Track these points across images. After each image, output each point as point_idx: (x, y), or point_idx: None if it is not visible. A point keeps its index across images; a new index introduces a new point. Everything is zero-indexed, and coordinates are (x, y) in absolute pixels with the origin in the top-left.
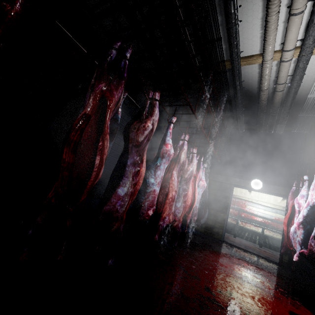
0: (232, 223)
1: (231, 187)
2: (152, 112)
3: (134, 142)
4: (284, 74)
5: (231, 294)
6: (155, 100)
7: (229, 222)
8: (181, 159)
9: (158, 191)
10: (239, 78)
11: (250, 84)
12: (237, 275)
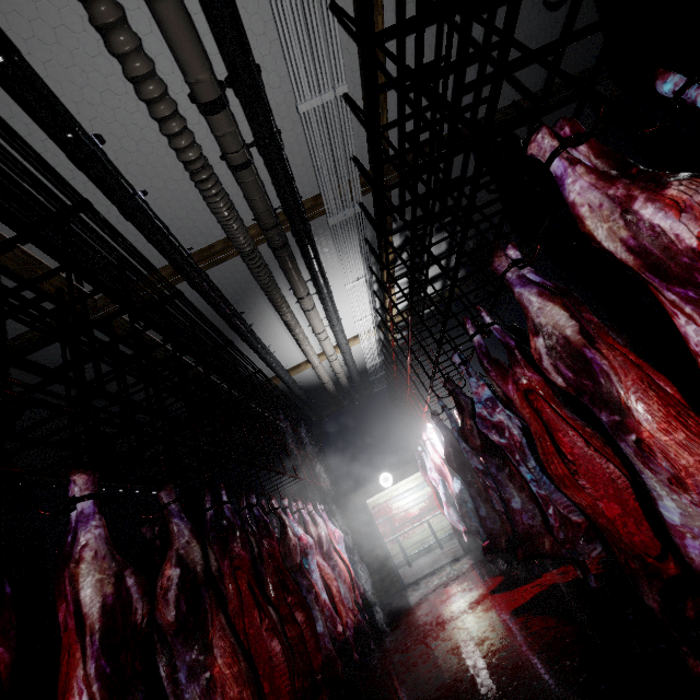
0: (394, 549)
1: (363, 505)
2: (285, 525)
3: (294, 570)
4: (338, 366)
5: (451, 627)
6: (278, 509)
7: (390, 551)
8: (313, 536)
9: (326, 598)
10: (296, 386)
11: (309, 381)
12: (444, 607)
